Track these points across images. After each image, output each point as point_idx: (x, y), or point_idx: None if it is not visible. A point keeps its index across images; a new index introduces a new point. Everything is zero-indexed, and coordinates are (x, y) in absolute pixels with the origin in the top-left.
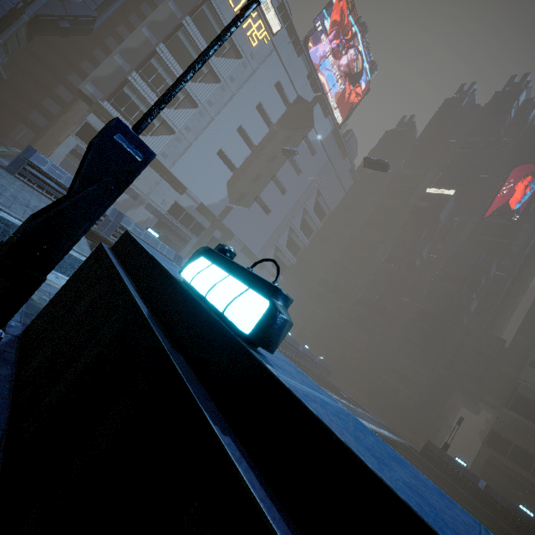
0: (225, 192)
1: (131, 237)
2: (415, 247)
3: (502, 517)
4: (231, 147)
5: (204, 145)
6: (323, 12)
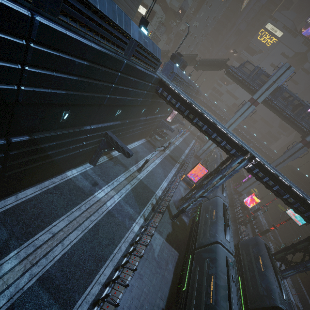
0: None
1: None
2: None
3: (295, 174)
4: None
5: None
6: None
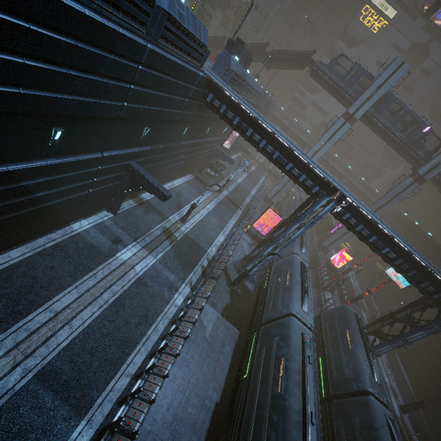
0: None
1: None
2: None
3: (400, 222)
4: None
5: None
6: None
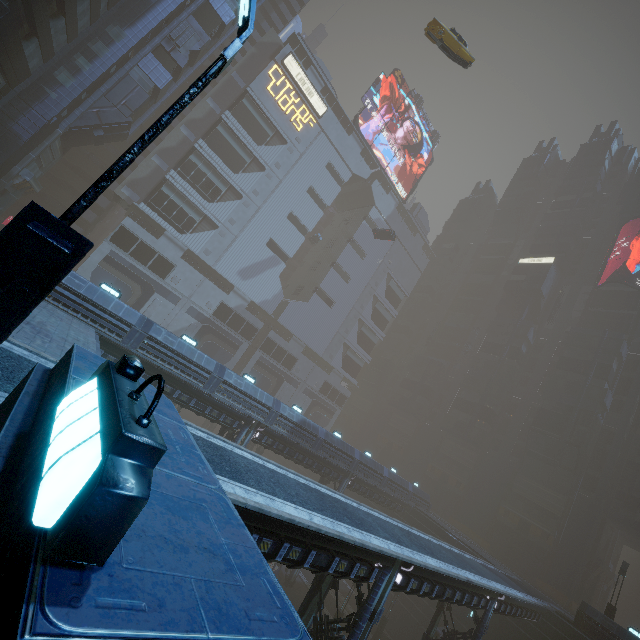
0: (278, 286)
1: (71, 353)
2: (516, 329)
3: None
4: (281, 236)
5: (251, 236)
6: (371, 90)
